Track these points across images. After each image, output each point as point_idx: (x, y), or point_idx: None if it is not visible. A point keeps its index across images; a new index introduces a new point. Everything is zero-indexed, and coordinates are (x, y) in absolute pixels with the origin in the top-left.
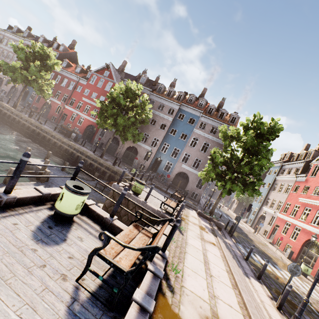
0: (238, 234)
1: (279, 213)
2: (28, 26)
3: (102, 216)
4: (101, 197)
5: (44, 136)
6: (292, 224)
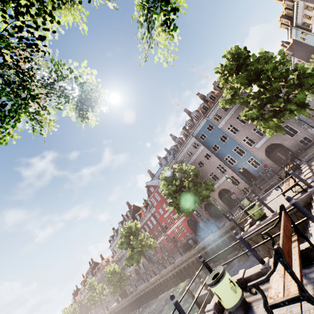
0: None
1: None
2: (112, 229)
3: (258, 271)
4: (260, 254)
5: (183, 267)
6: None
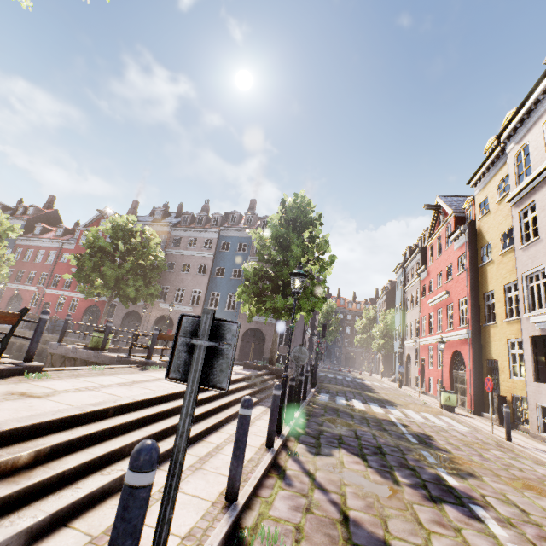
0: (345, 388)
1: (420, 338)
2: None
3: None
4: None
5: None
6: (434, 345)
